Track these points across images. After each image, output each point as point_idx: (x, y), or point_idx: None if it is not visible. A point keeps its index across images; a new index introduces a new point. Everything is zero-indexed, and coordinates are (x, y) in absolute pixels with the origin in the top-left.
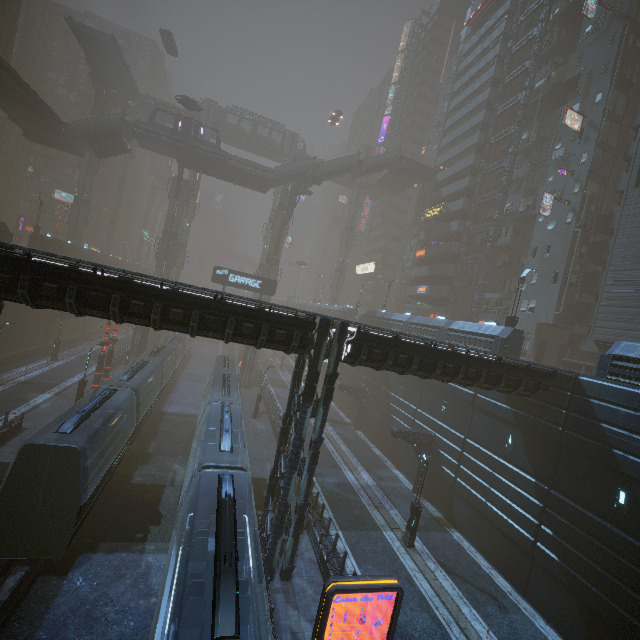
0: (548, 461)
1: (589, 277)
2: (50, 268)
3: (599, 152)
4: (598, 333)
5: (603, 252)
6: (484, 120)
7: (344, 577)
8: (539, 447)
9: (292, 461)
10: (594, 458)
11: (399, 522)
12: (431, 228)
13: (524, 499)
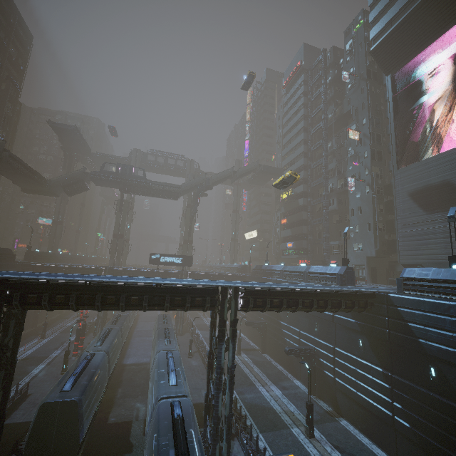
0: (386, 354)
1: (389, 223)
2: (60, 286)
3: (373, 150)
4: (403, 259)
5: (393, 207)
6: (304, 138)
7: None
8: (378, 345)
9: (217, 384)
10: (410, 347)
11: (301, 419)
12: (287, 204)
13: (379, 385)
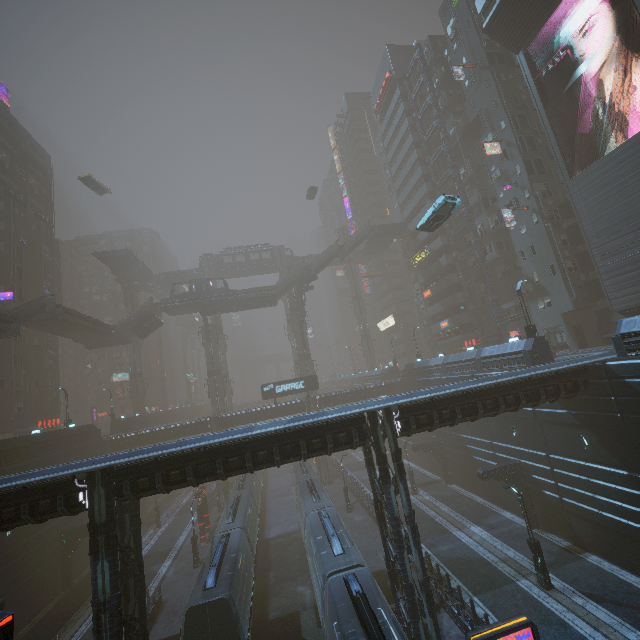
0: (627, 449)
1: (581, 257)
2: (172, 460)
3: (528, 160)
4: (616, 304)
5: (580, 233)
6: (424, 173)
7: (479, 629)
8: (612, 439)
9: (397, 541)
10: None
11: (528, 566)
12: (425, 270)
13: (629, 495)
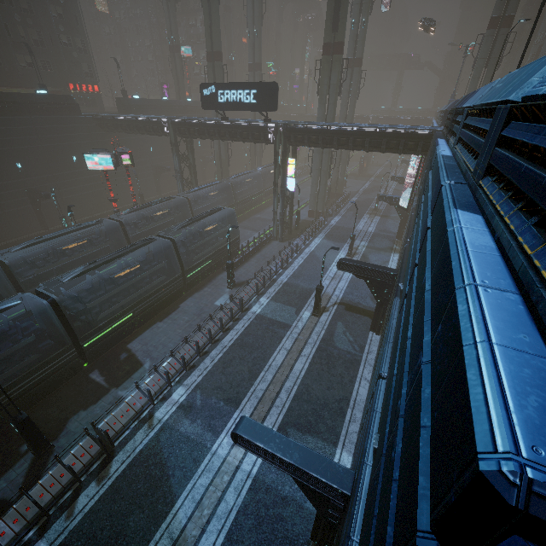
0: None
1: None
2: None
3: None
4: None
5: None
6: None
7: None
8: None
9: None
10: None
11: None
12: None
13: None
